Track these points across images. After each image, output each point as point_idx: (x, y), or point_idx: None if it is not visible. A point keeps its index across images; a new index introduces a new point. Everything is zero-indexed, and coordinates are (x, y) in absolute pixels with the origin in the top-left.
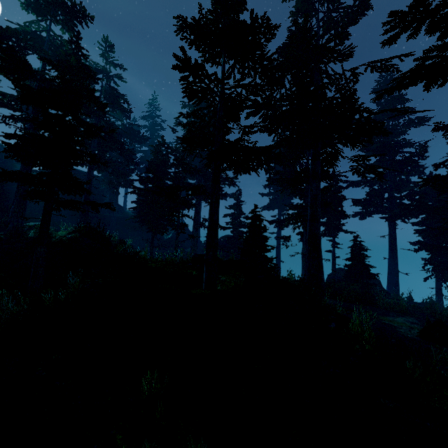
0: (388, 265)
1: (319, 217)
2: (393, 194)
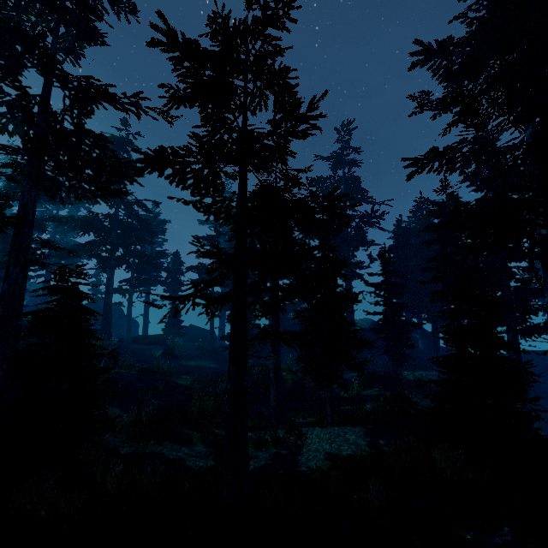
0: (221, 320)
1: (111, 292)
2: None
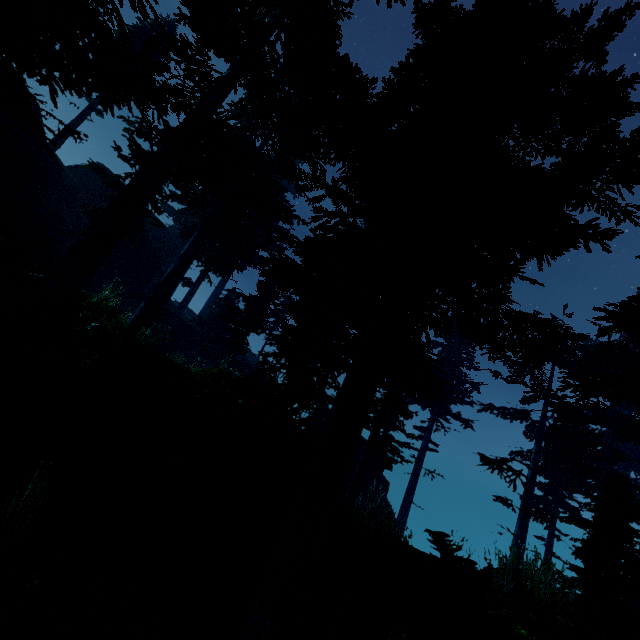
0: None
1: None
2: (627, 471)
